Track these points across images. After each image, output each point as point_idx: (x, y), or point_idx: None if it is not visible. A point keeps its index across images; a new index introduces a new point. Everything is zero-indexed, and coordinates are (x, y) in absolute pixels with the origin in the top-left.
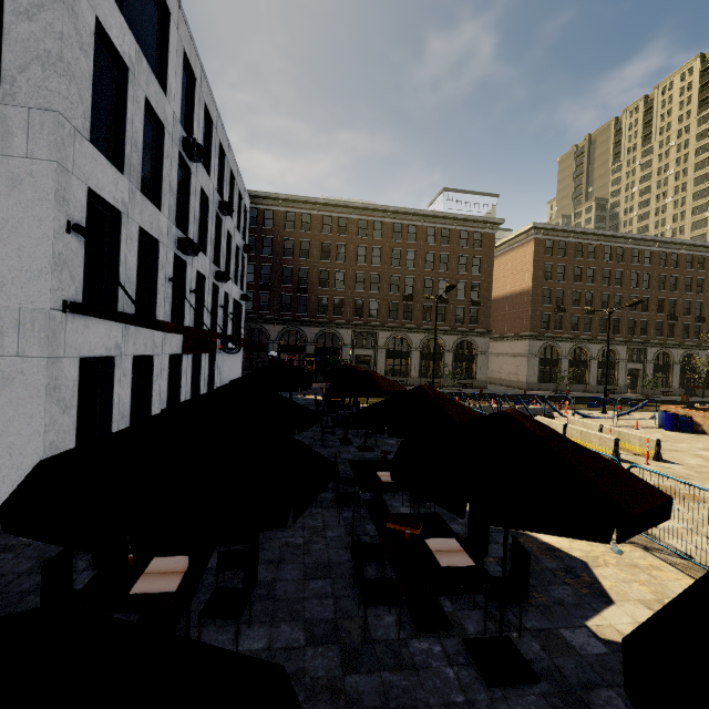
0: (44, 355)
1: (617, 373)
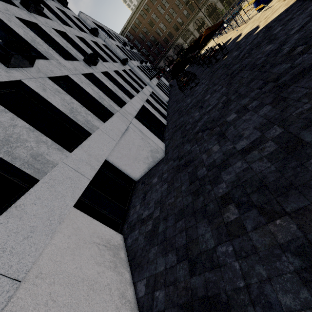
0: (154, 86)
1: None
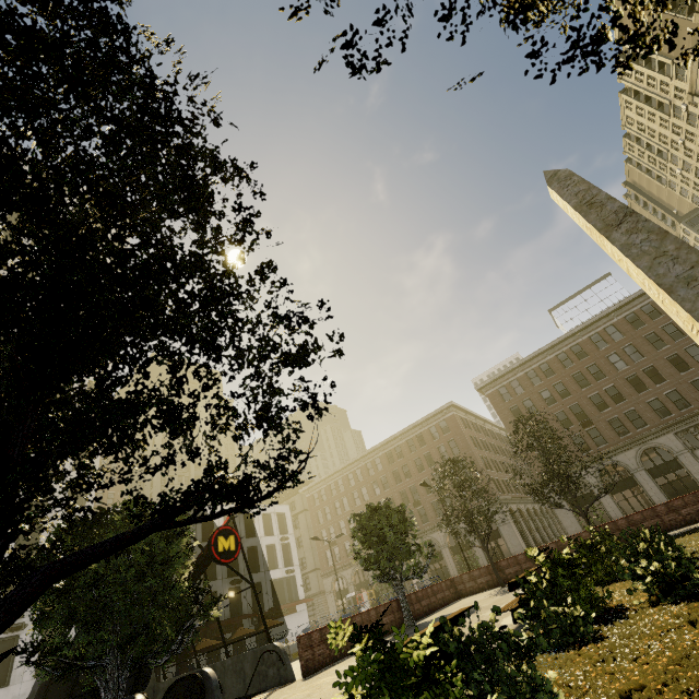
0: None
1: (689, 472)
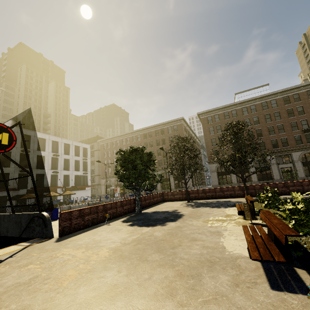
0: None
1: (272, 172)
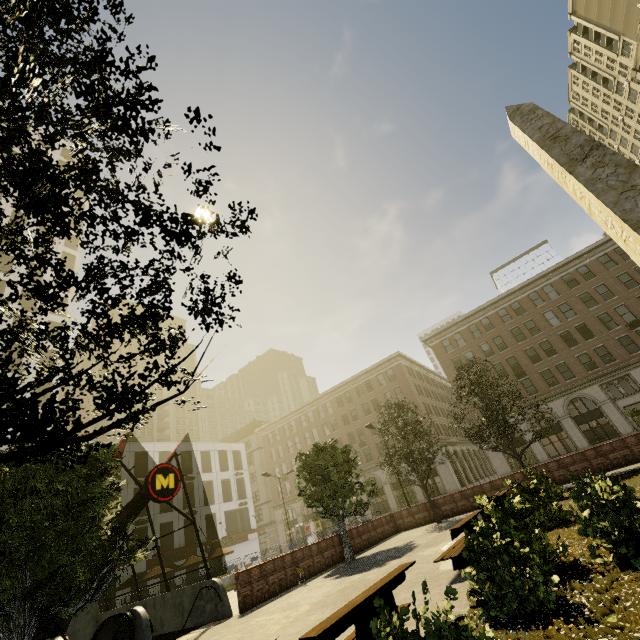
0: None
1: (609, 420)
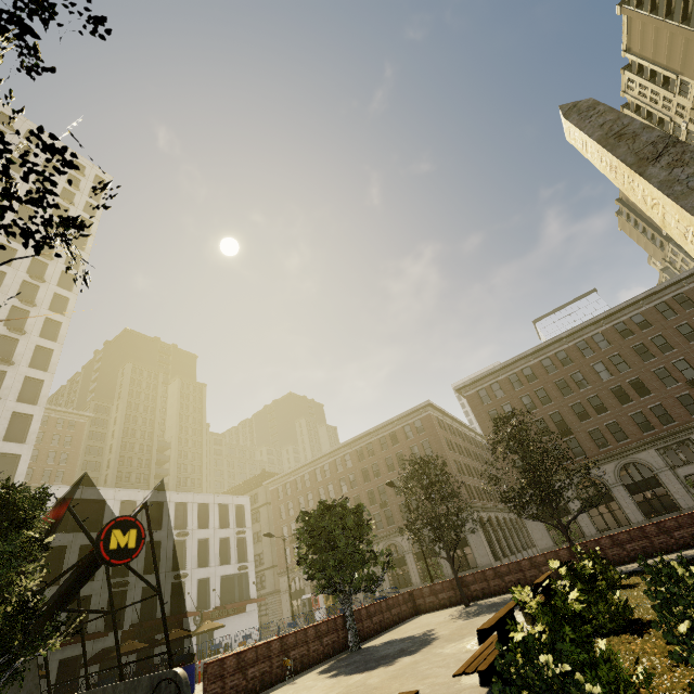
0: None
1: (668, 491)
